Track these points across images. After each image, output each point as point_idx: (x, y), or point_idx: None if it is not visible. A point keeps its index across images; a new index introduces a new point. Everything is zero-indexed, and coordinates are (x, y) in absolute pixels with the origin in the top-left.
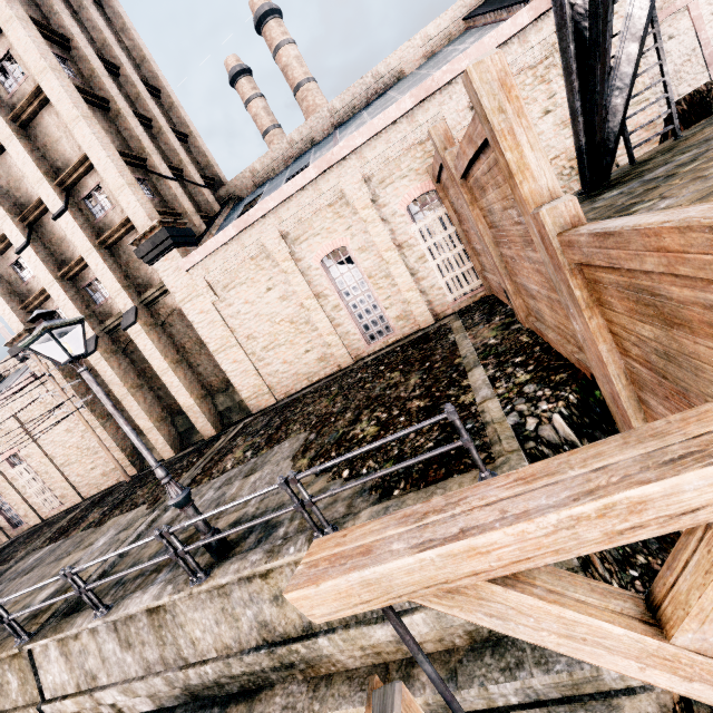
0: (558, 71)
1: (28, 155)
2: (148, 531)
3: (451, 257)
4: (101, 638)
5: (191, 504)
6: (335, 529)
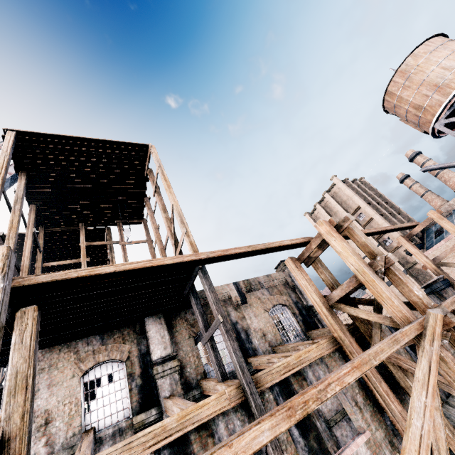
0: None
1: None
2: None
3: None
4: None
5: None
6: None
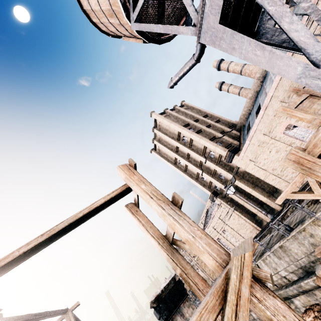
0: None
1: (194, 153)
2: (272, 237)
3: None
4: (272, 258)
5: (275, 218)
6: (315, 213)
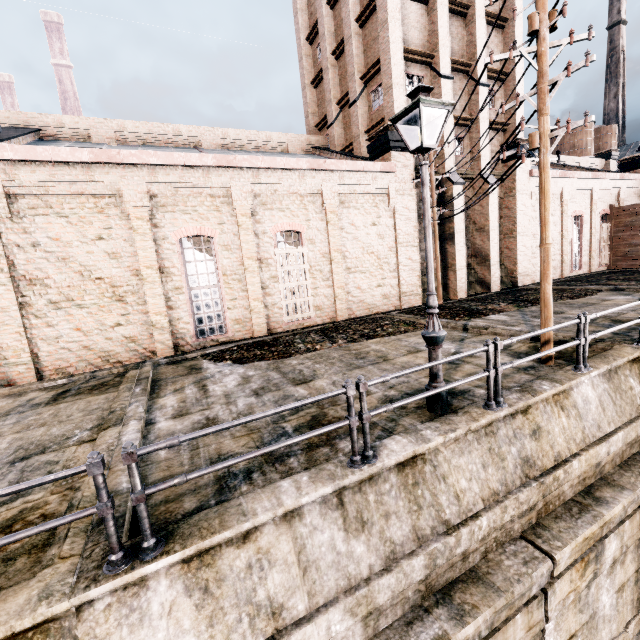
0: (638, 200)
1: (485, 38)
2: None
3: (605, 246)
4: None
5: None
6: None
